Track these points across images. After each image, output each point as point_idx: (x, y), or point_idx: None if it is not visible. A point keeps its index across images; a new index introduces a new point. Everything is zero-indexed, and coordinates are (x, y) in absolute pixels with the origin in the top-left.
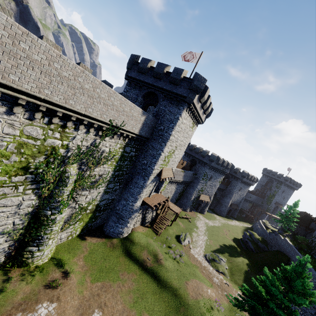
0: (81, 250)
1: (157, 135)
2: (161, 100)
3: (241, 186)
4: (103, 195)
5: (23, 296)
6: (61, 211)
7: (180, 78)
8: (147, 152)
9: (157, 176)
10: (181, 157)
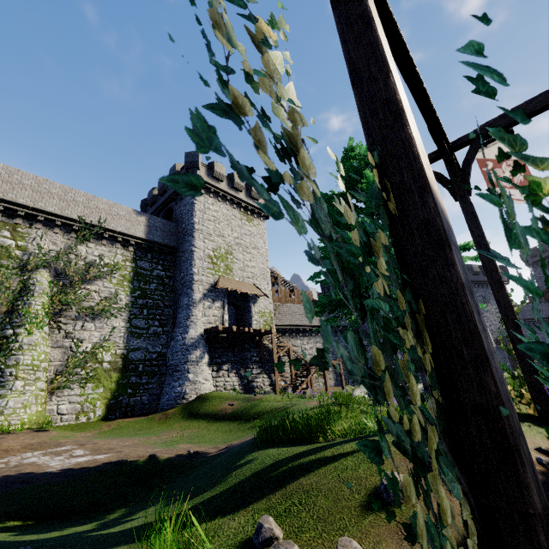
0: (98, 428)
1: (183, 236)
2: (175, 207)
3: (480, 294)
4: (131, 339)
5: None
6: (30, 329)
7: (176, 171)
8: (180, 263)
9: (212, 287)
10: (268, 269)
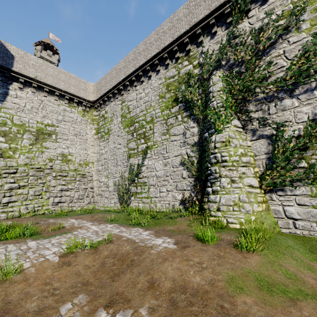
0: None
1: None
2: None
3: None
4: None
5: (174, 228)
6: (218, 127)
7: None
8: None
9: None
10: None
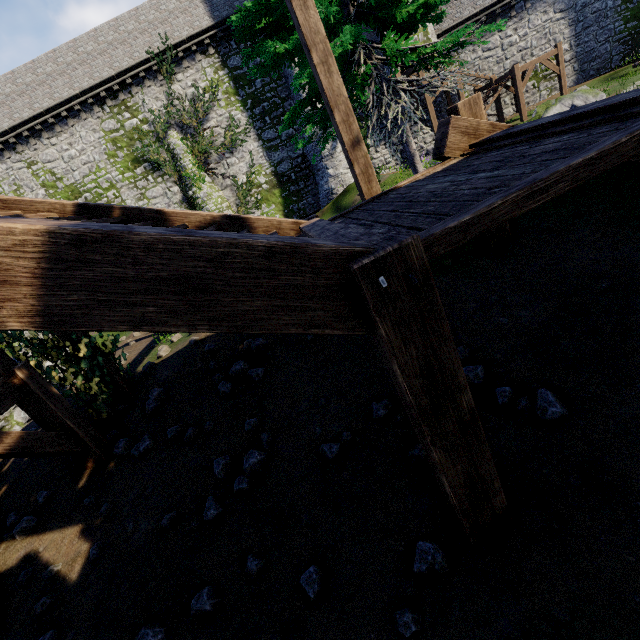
0: None
1: None
2: None
3: None
4: (270, 155)
5: None
6: (198, 186)
7: None
8: None
9: None
10: None
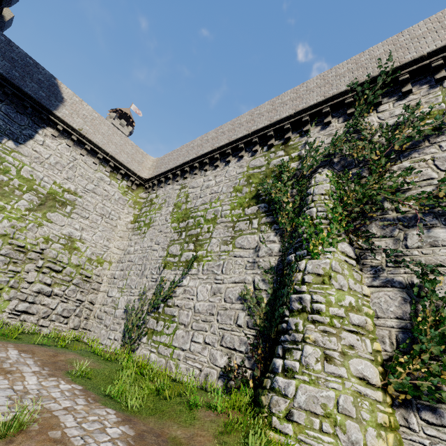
0: None
1: None
2: None
3: None
4: None
5: (183, 436)
6: (314, 249)
7: None
8: None
9: None
10: None
